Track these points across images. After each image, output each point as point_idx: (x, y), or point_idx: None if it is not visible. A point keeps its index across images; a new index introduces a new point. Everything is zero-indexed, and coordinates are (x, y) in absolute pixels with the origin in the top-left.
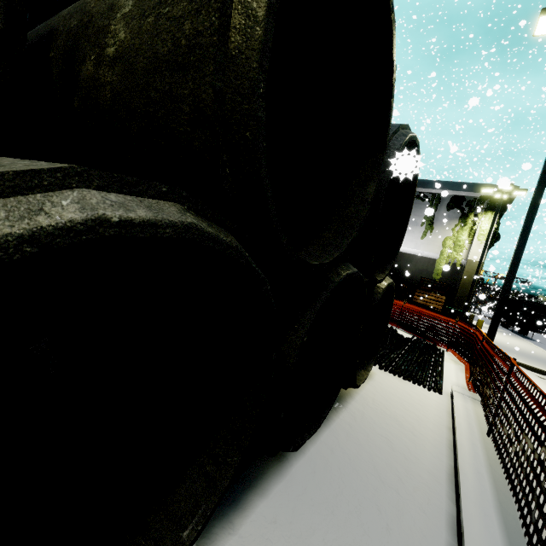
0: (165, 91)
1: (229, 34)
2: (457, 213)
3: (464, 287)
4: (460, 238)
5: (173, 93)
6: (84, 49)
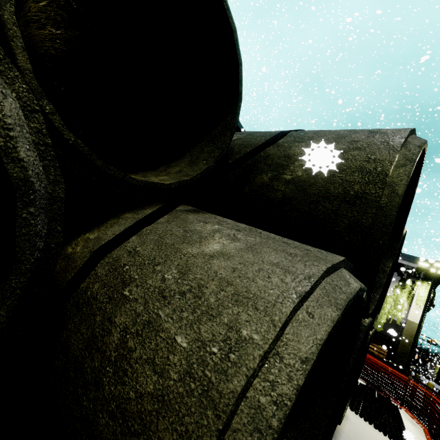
0: (332, 209)
1: (381, 197)
2: (397, 276)
3: (404, 344)
4: (399, 298)
5: (338, 212)
6: (262, 168)
